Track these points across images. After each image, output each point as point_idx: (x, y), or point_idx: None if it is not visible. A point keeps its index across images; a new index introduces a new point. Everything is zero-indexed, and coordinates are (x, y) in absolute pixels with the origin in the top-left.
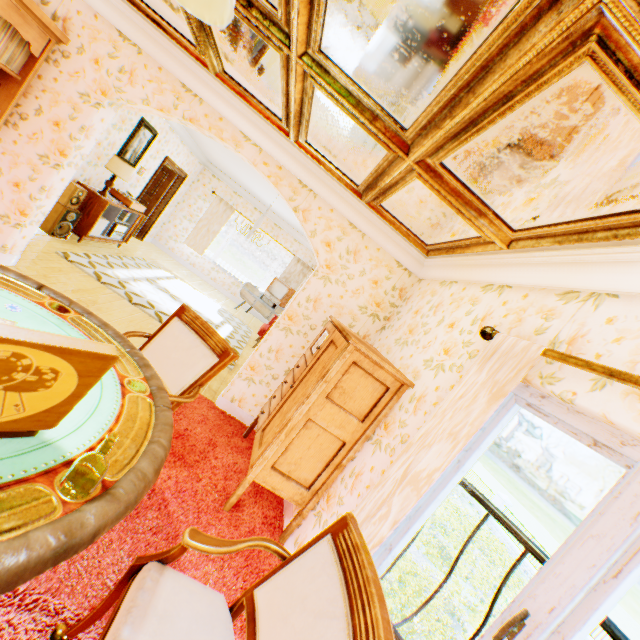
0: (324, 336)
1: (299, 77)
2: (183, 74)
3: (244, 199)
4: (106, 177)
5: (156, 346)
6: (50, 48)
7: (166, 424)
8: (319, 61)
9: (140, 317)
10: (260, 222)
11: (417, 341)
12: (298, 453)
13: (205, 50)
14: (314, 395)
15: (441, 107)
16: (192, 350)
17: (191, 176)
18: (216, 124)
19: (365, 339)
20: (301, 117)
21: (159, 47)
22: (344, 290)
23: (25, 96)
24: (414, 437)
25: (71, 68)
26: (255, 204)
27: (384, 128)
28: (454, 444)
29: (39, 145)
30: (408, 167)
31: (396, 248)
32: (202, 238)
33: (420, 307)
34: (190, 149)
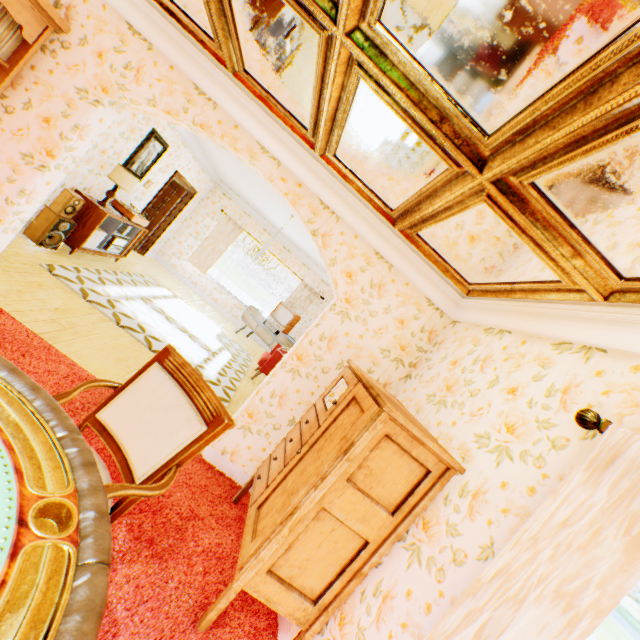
0: (341, 386)
1: (341, 66)
2: (197, 75)
3: (254, 219)
4: (109, 187)
5: (125, 402)
6: (47, 35)
7: (86, 616)
8: (374, 39)
9: (126, 342)
10: (269, 244)
11: (460, 403)
12: (304, 552)
13: (224, 41)
14: (331, 477)
15: (568, 95)
16: (172, 411)
17: (201, 193)
18: (230, 132)
19: (386, 387)
20: (333, 124)
21: (172, 43)
22: (364, 329)
23: (14, 87)
24: (484, 572)
25: (70, 60)
26: (265, 225)
27: (453, 133)
28: (571, 618)
29: (24, 142)
30: (477, 187)
31: (428, 284)
32: (207, 257)
33: (459, 357)
34: (202, 165)
